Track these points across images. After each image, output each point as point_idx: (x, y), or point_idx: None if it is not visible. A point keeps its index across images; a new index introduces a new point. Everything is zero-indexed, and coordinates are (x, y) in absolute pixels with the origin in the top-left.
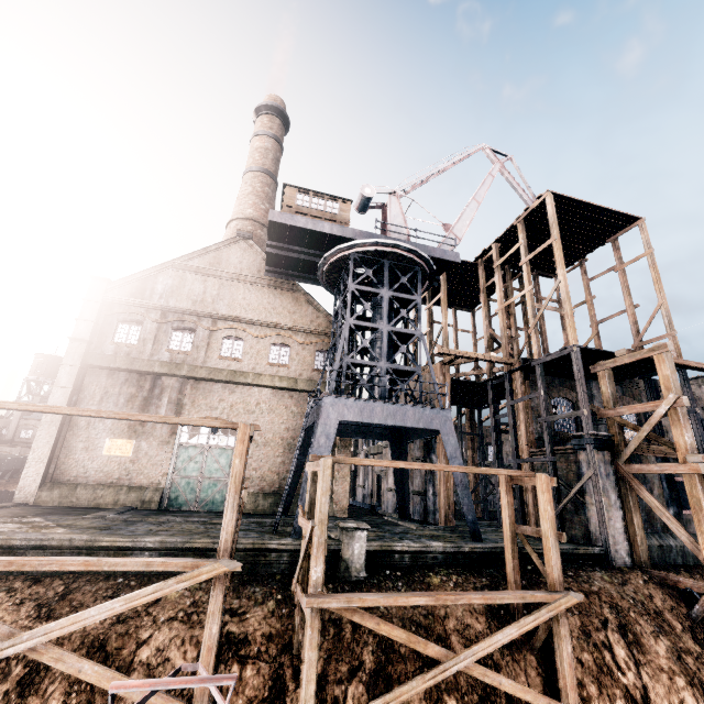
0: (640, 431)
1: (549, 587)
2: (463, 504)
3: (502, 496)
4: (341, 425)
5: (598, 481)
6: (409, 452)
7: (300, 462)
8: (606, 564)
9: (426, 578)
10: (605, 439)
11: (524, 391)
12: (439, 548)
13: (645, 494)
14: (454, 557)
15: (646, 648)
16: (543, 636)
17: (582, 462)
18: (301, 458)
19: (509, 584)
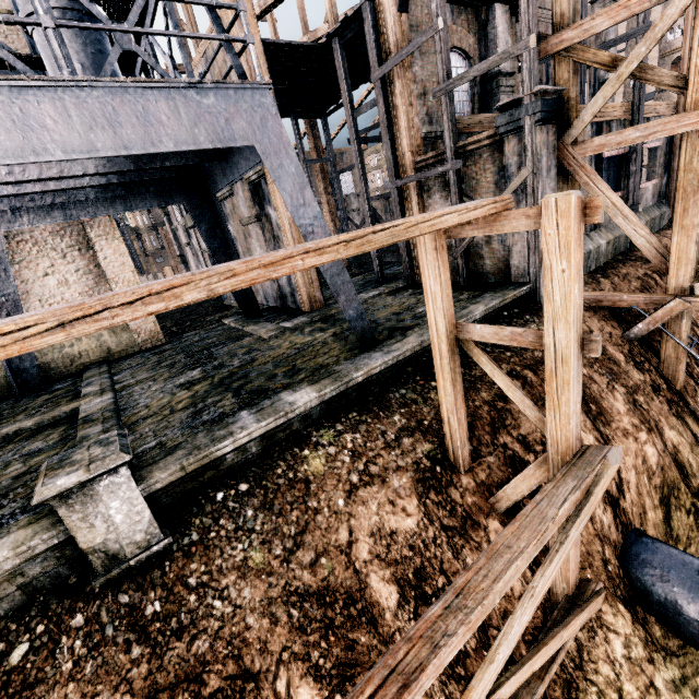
0: (625, 63)
1: (551, 448)
2: (337, 294)
3: (425, 274)
4: (57, 193)
5: (537, 184)
6: (234, 212)
7: (5, 296)
8: (533, 305)
9: (299, 468)
10: (555, 99)
11: (400, 39)
12: (311, 403)
13: (598, 188)
14: (341, 397)
15: (609, 414)
16: (517, 498)
17: (510, 157)
18: (1, 287)
19: (447, 426)
